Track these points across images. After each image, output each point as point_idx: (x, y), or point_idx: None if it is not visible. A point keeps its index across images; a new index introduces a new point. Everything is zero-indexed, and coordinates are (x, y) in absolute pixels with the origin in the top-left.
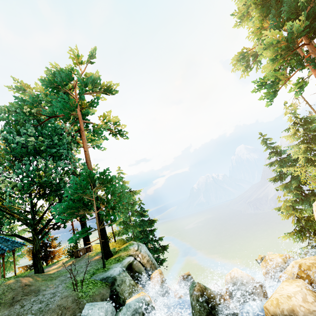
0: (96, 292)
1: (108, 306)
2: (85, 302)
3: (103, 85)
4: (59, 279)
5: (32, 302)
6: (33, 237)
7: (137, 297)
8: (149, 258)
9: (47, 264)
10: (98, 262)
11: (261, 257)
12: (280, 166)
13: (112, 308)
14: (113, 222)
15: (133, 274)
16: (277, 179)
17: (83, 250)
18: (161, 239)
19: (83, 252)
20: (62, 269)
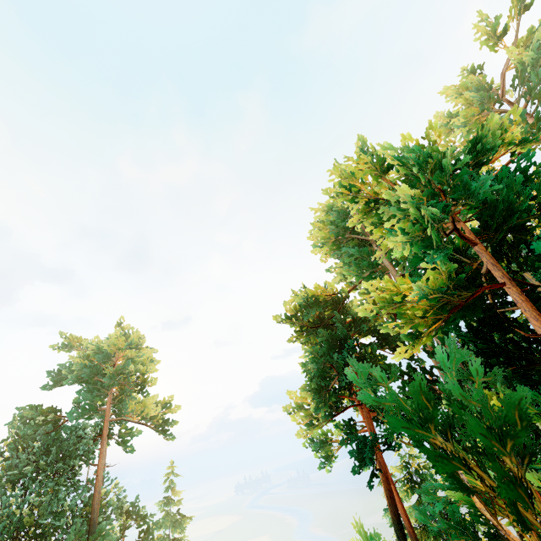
0: None
1: None
2: None
3: (141, 375)
4: None
5: None
6: None
7: None
8: None
9: None
10: None
11: None
12: None
13: None
14: None
15: None
16: None
17: None
18: None
19: None
20: None
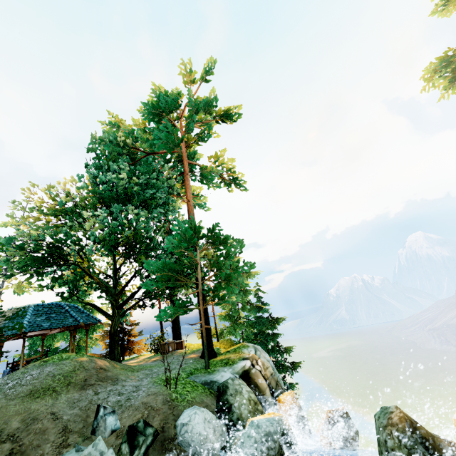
0: (197, 398)
1: (217, 421)
2: (182, 409)
3: (220, 111)
4: (143, 372)
5: (109, 392)
6: (113, 311)
7: (266, 417)
8: (273, 372)
9: (123, 359)
10: (197, 362)
11: None
12: None
13: (223, 428)
14: (224, 302)
15: (251, 388)
16: None
17: (172, 344)
18: (289, 351)
19: (173, 347)
20: (145, 363)
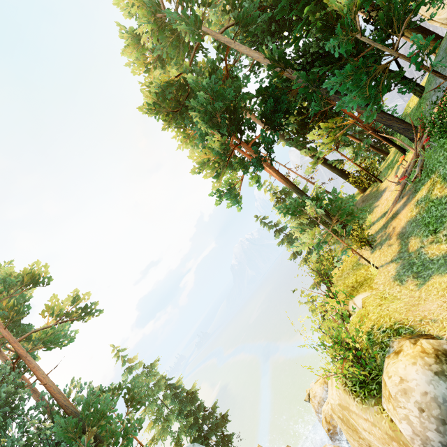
0: None
1: None
2: None
3: (25, 276)
4: None
5: None
6: None
7: None
8: None
9: None
10: None
11: (308, 395)
12: (290, 244)
13: None
14: None
15: None
16: (295, 255)
17: None
18: (215, 409)
19: None
20: None
